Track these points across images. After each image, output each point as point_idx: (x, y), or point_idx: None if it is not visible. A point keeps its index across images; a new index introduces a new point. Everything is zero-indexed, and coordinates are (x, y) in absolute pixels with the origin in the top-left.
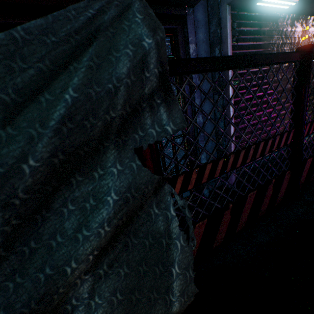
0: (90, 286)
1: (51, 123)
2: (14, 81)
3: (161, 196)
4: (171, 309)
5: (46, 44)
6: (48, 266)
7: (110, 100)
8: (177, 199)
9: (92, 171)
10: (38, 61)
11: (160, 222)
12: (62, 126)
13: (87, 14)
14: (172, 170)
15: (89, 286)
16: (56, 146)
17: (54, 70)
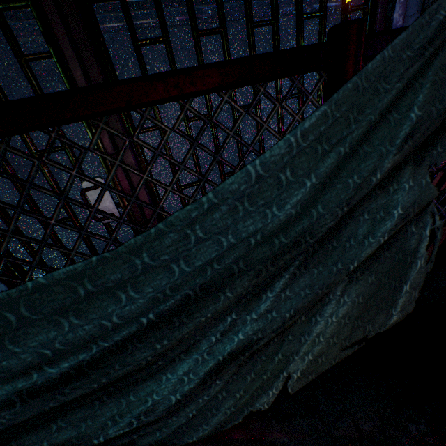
0: (343, 286)
1: (397, 142)
2: (382, 103)
3: (421, 215)
4: (389, 321)
5: (402, 60)
6: (339, 262)
7: (440, 117)
8: (436, 220)
9: (389, 186)
10: (398, 81)
11: (413, 240)
12: (404, 145)
13: (438, 18)
14: (444, 189)
15: (343, 286)
16: (393, 163)
17: (404, 88)
